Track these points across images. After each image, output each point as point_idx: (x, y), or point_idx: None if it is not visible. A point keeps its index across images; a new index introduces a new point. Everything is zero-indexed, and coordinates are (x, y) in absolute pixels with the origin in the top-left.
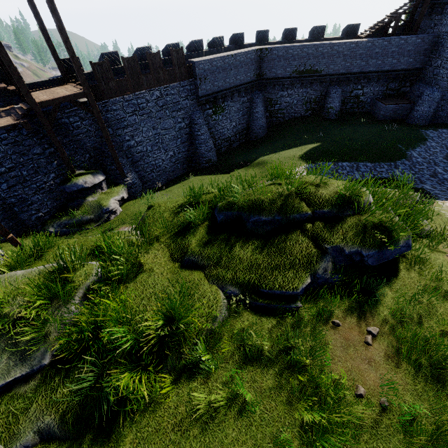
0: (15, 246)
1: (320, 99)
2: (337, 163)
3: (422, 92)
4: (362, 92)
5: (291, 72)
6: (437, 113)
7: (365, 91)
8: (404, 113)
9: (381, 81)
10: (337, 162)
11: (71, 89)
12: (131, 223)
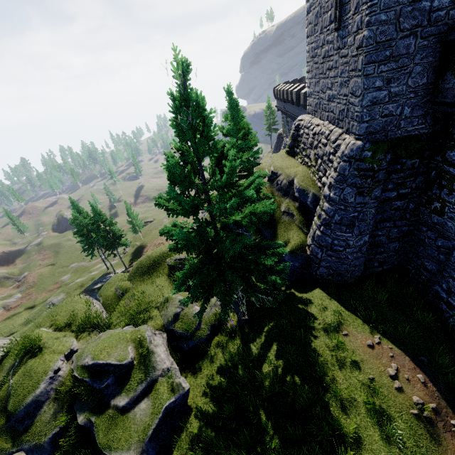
0: None
1: None
2: None
3: None
4: None
5: None
6: None
7: None
8: None
9: None
10: None
11: None
12: None
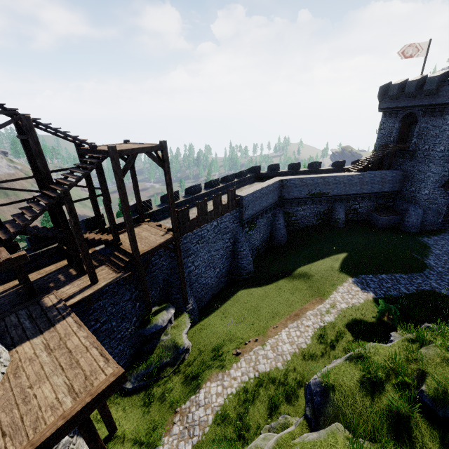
0: (108, 425)
1: (328, 211)
2: (376, 275)
3: (406, 207)
4: (359, 206)
5: (305, 194)
6: (423, 223)
7: (361, 205)
8: (396, 222)
9: (371, 199)
10: (376, 274)
11: (156, 232)
12: (220, 367)
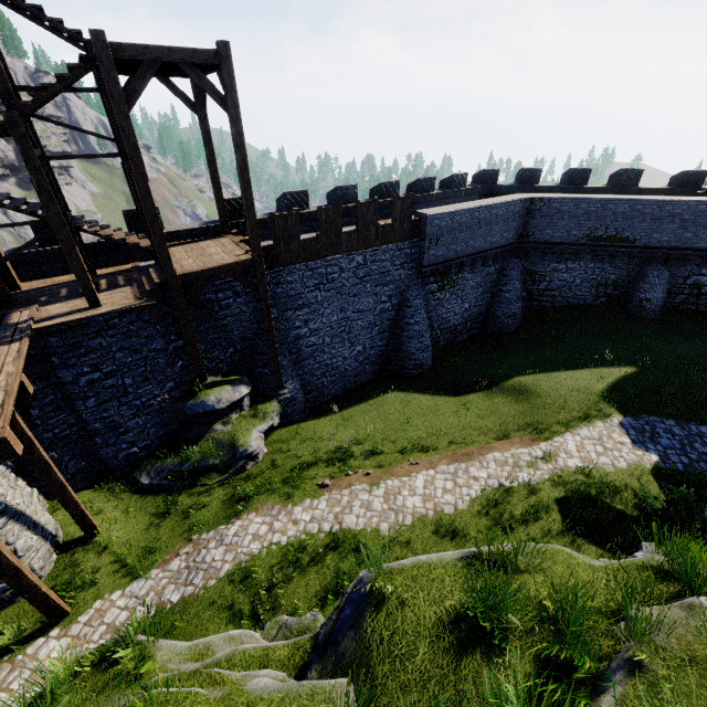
0: (78, 521)
1: (626, 281)
2: (686, 425)
3: None
4: None
5: (579, 236)
6: None
7: None
8: None
9: None
10: (686, 421)
11: (232, 250)
12: (284, 497)
